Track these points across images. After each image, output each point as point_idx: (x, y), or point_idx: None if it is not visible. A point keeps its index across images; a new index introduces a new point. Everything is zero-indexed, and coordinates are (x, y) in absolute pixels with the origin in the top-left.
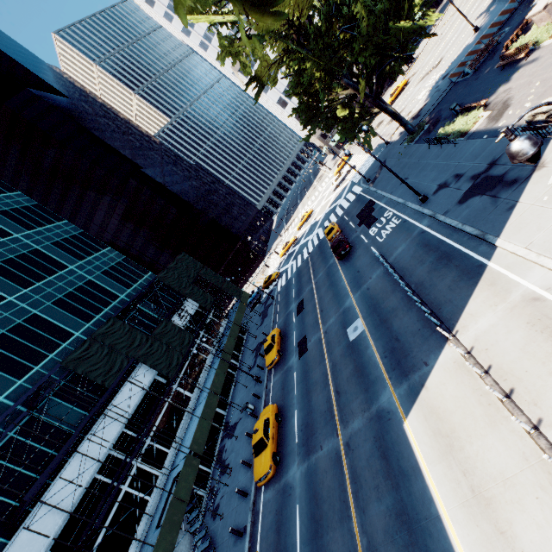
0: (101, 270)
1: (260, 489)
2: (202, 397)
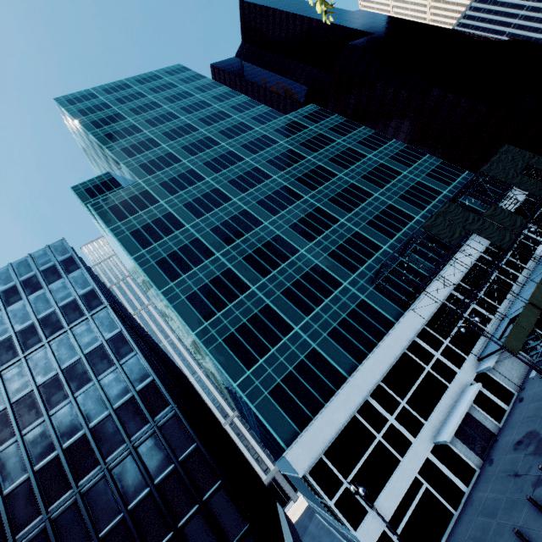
0: (424, 173)
1: None
2: (534, 274)
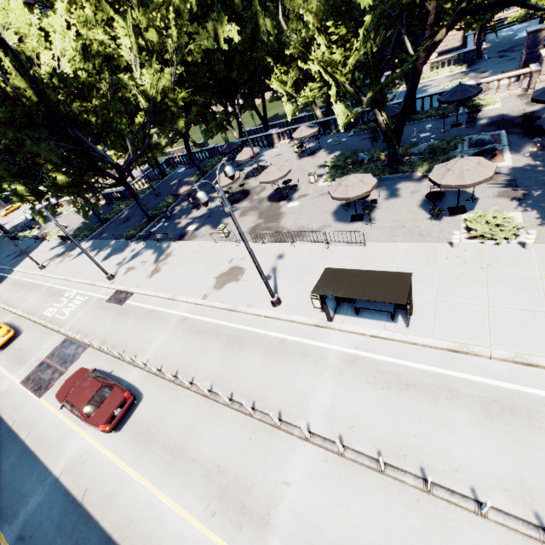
0: None
1: None
2: None
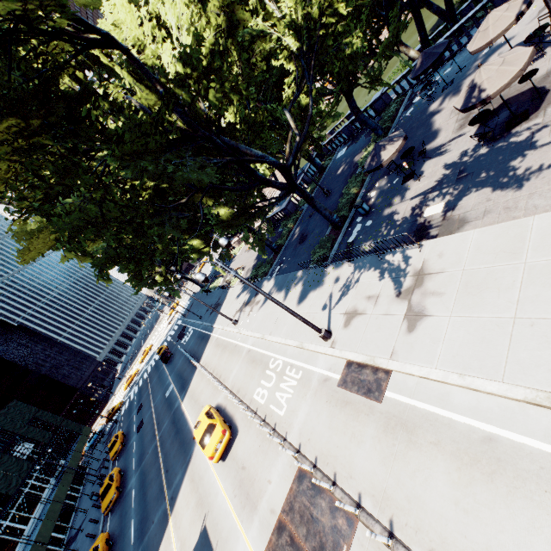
0: None
1: (107, 520)
2: (41, 517)
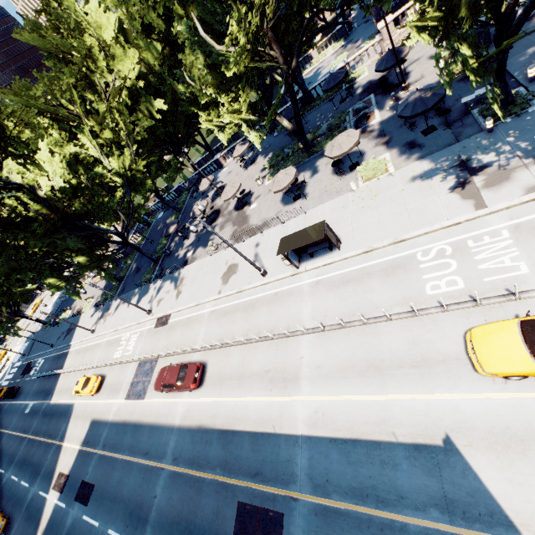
0: None
1: None
2: None
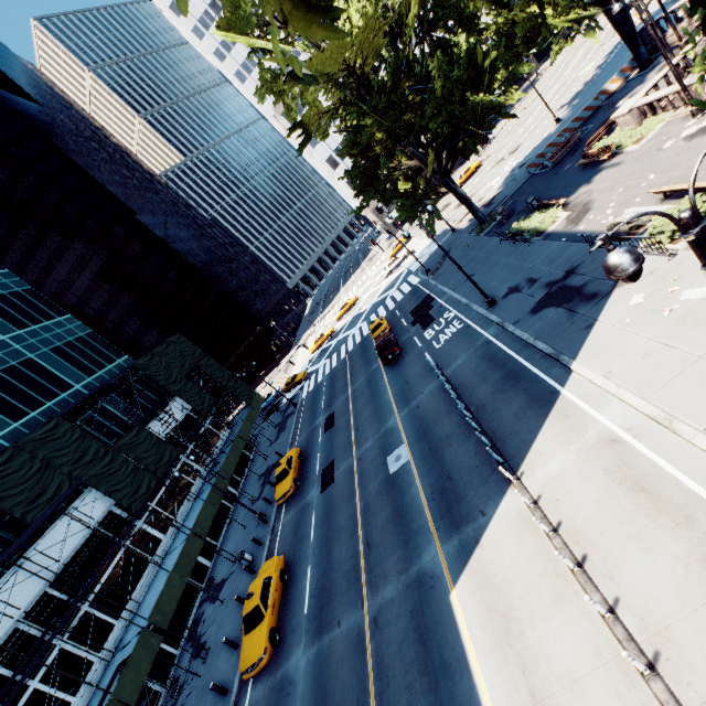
0: (50, 346)
1: (247, 683)
2: (178, 540)
